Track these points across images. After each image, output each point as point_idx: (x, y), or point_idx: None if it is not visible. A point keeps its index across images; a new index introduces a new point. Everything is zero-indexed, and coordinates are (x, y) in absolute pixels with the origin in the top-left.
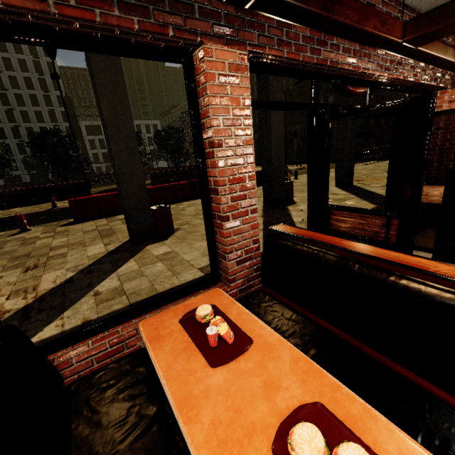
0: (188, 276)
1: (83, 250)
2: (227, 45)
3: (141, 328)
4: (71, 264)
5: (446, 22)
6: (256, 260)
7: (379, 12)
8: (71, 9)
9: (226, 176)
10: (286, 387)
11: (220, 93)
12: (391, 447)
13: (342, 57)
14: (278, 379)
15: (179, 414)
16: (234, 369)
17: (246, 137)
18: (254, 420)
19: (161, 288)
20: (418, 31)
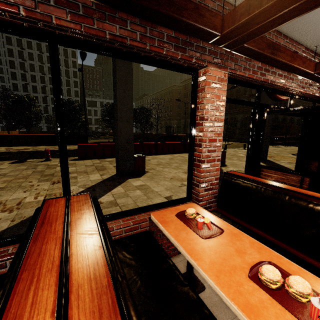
0: (158, 201)
1: (87, 176)
2: (218, 68)
3: (153, 216)
4: (81, 184)
5: None
6: (215, 191)
7: (302, 57)
8: (155, 48)
9: (207, 137)
10: (249, 253)
11: (211, 92)
12: (317, 285)
13: (277, 78)
14: (243, 249)
15: (190, 256)
16: (216, 241)
17: (220, 117)
18: (235, 264)
19: (141, 205)
20: None
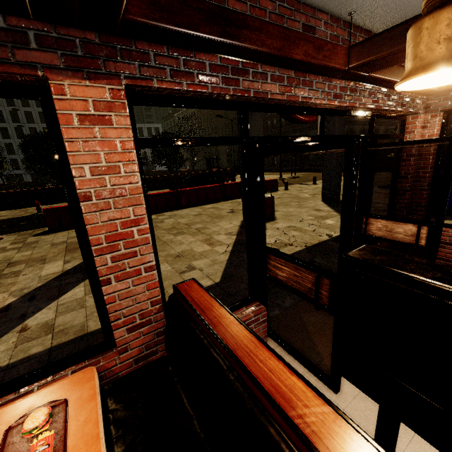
0: None
1: (39, 268)
2: (88, 80)
3: None
4: (18, 286)
5: (389, 50)
6: (158, 323)
7: (312, 37)
8: None
9: (101, 233)
10: None
11: (83, 137)
12: None
13: (271, 86)
14: None
15: None
16: None
17: (130, 186)
18: None
19: (93, 327)
20: (362, 58)
